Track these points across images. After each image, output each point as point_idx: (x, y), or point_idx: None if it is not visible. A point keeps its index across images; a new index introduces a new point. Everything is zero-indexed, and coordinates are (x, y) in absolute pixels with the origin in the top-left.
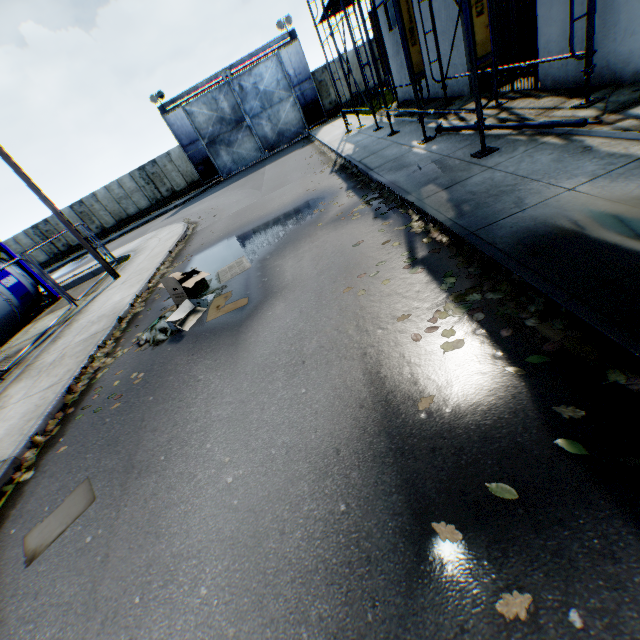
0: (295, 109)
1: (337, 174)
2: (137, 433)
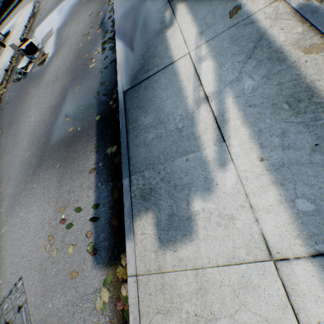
0: None
1: None
2: (13, 113)
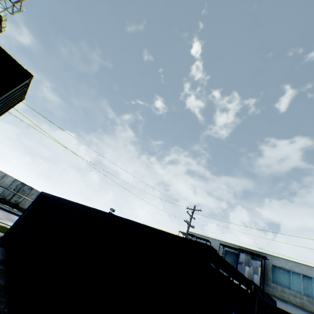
0: None
1: None
2: None
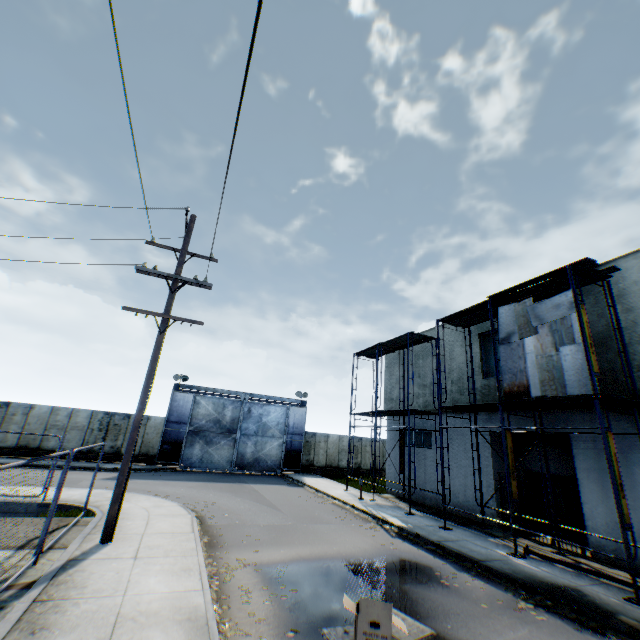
0: (280, 448)
1: (408, 541)
2: None
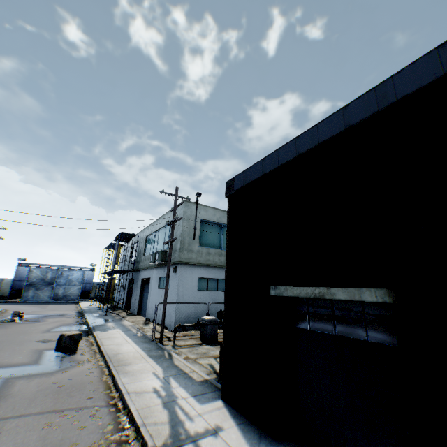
0: (79, 290)
1: (77, 312)
2: (7, 327)
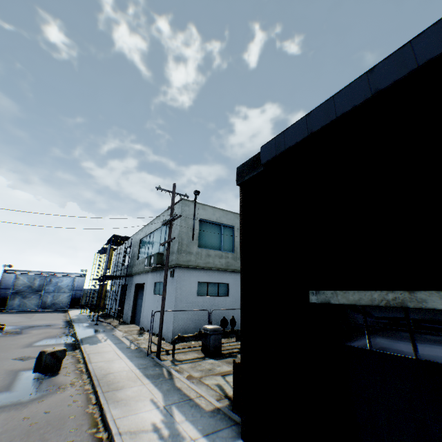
0: (69, 297)
1: (65, 322)
2: None
